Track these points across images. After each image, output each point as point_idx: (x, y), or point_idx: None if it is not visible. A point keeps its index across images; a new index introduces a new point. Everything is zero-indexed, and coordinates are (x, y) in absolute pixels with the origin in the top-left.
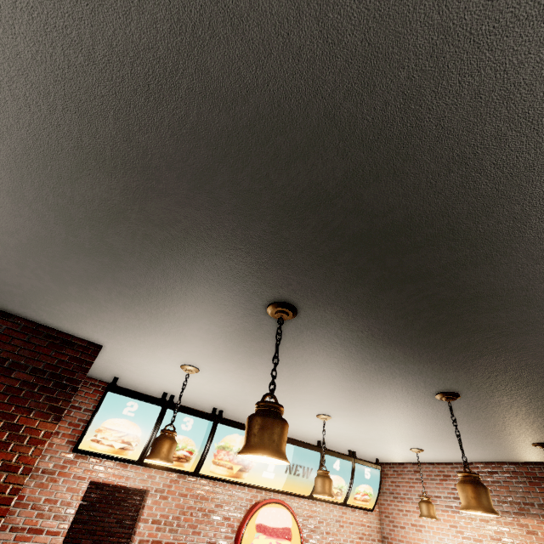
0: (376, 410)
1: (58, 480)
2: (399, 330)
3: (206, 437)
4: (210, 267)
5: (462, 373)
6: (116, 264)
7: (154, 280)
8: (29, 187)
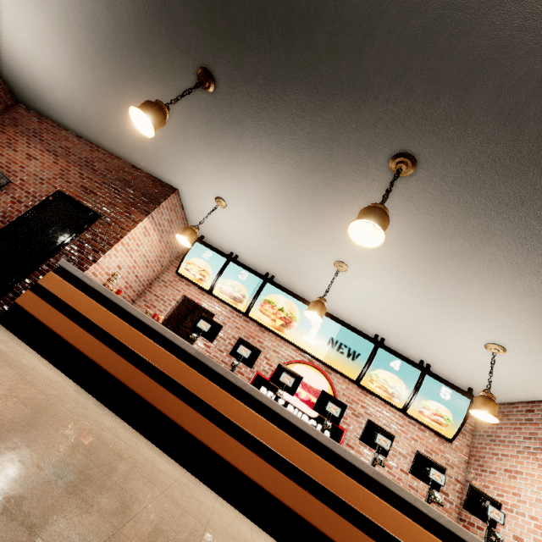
0: None
1: (168, 287)
2: (272, 55)
3: (256, 289)
4: (158, 54)
5: (375, 102)
6: (137, 83)
7: (153, 88)
8: (94, 36)
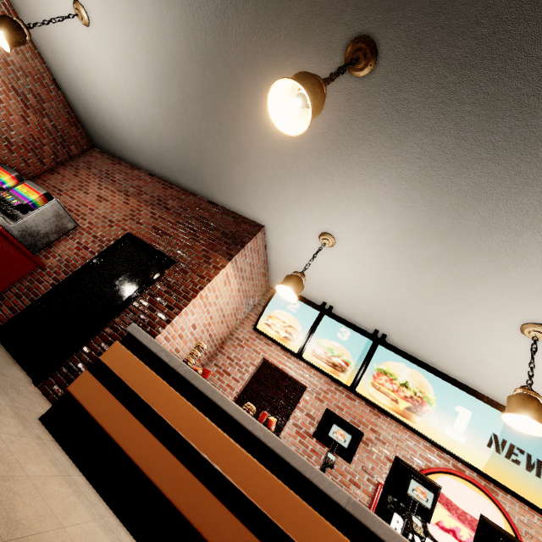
0: None
1: (243, 347)
2: None
3: (363, 353)
4: (284, 36)
5: None
6: (239, 91)
7: (261, 93)
8: (191, 38)
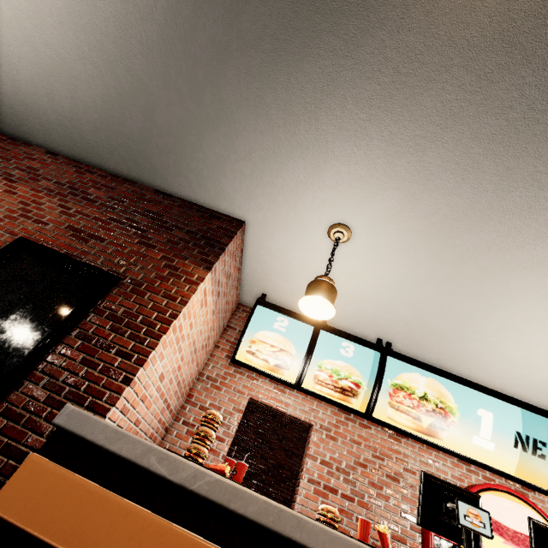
0: None
1: (220, 389)
2: None
3: (373, 369)
4: None
5: None
6: None
7: (278, 0)
8: None
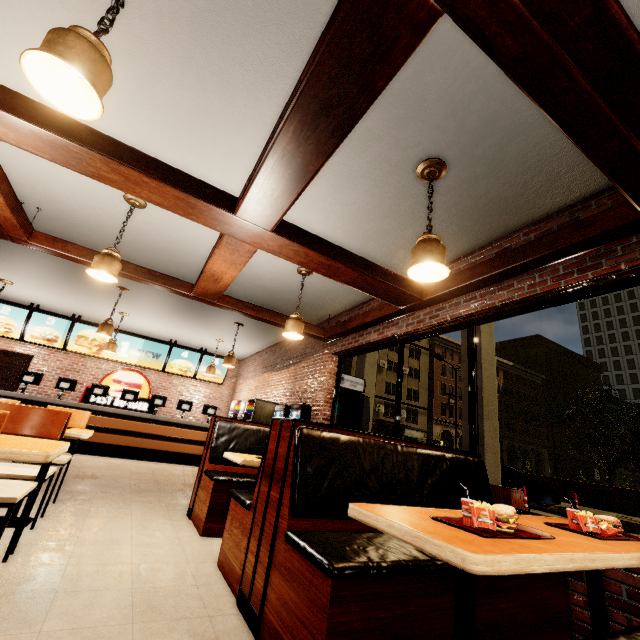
0: (130, 305)
1: None
2: (23, 249)
3: (67, 329)
4: None
5: None
6: None
7: None
8: None
